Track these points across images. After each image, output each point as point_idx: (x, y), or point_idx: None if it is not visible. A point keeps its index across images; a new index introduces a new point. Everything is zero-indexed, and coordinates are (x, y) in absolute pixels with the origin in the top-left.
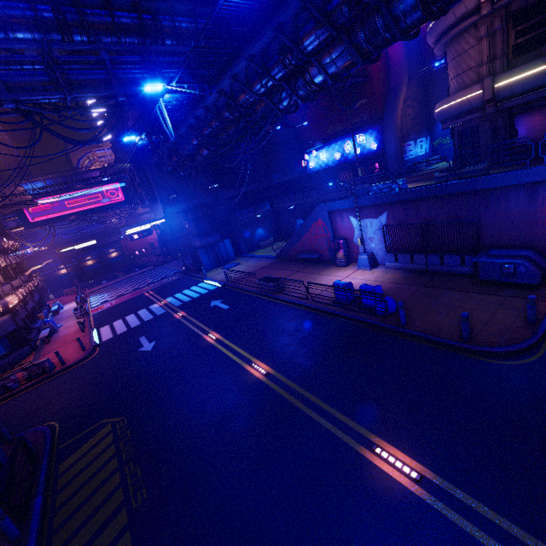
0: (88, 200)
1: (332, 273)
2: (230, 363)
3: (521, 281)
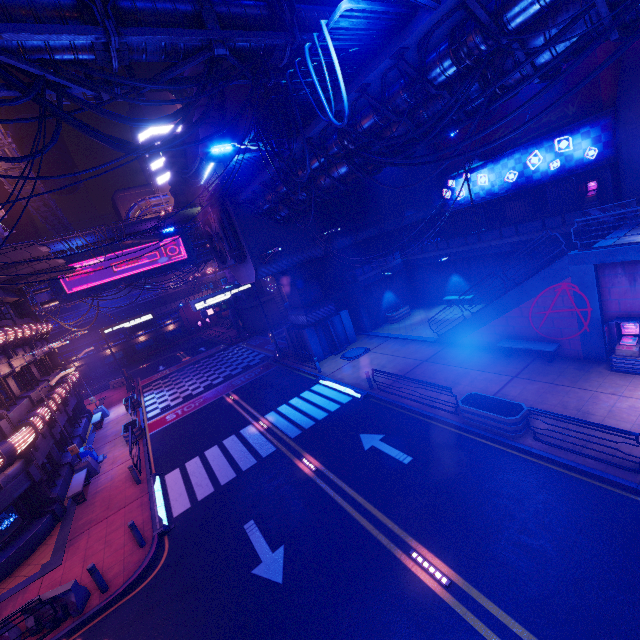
0: (141, 261)
1: (621, 389)
2: None
3: None
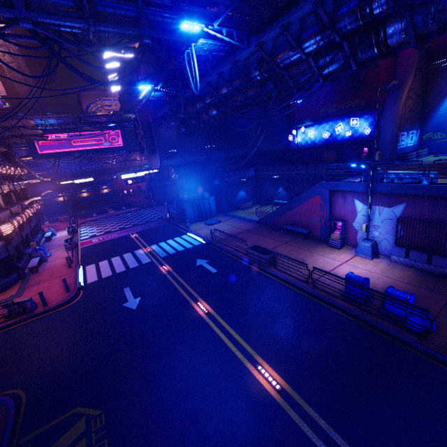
0: (91, 142)
1: (325, 253)
2: (229, 356)
3: None
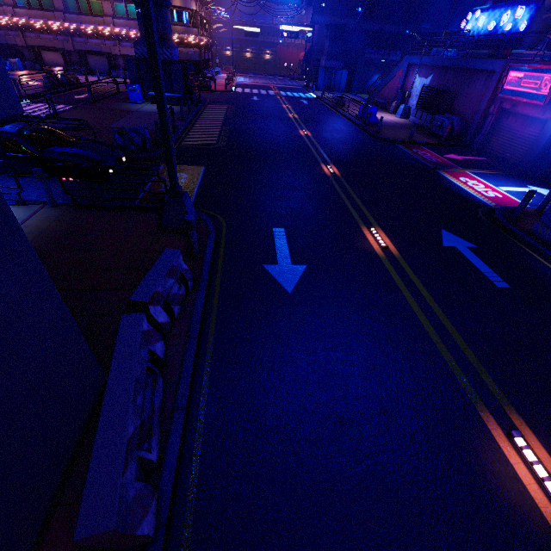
0: None
1: (379, 113)
2: (284, 112)
3: (440, 134)
